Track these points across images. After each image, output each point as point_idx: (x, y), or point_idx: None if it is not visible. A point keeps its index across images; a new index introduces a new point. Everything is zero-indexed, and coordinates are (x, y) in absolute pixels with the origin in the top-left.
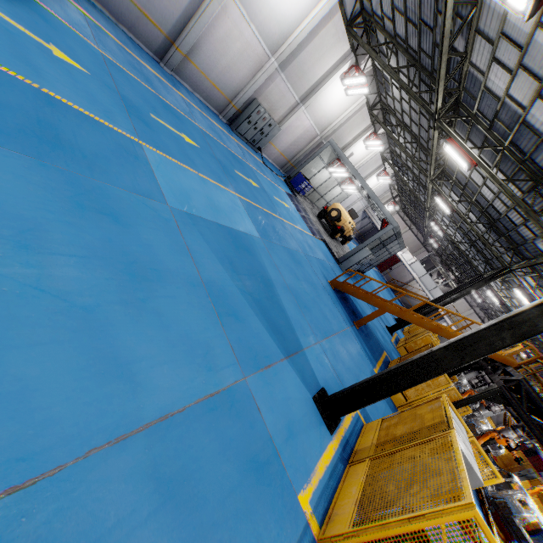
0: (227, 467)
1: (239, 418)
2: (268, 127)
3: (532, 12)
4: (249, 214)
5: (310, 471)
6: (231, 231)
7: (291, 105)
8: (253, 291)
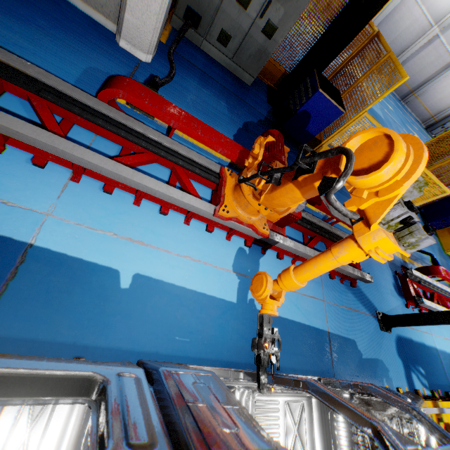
0: None
1: None
2: None
3: None
4: None
5: None
6: None
7: None
8: None
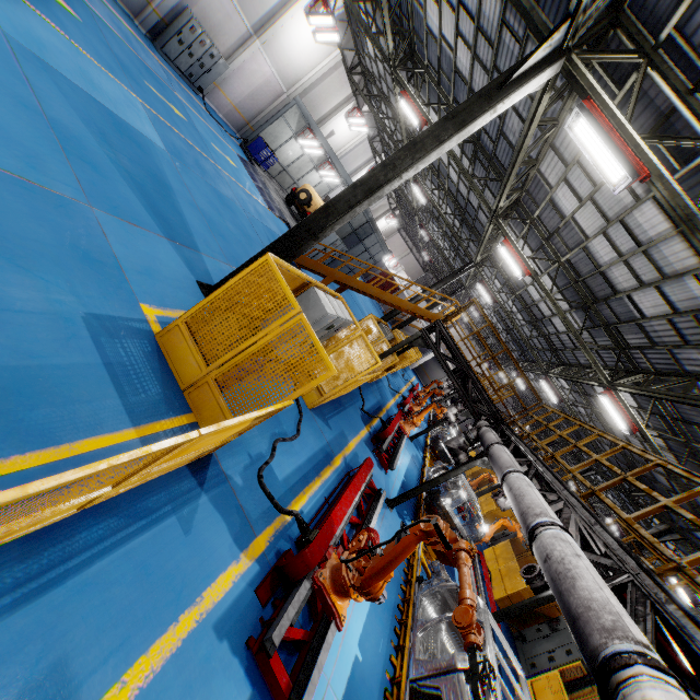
0: (39, 229)
1: (70, 219)
2: (210, 59)
3: None
4: (154, 125)
5: (167, 306)
6: (114, 115)
7: (241, 36)
8: (133, 173)
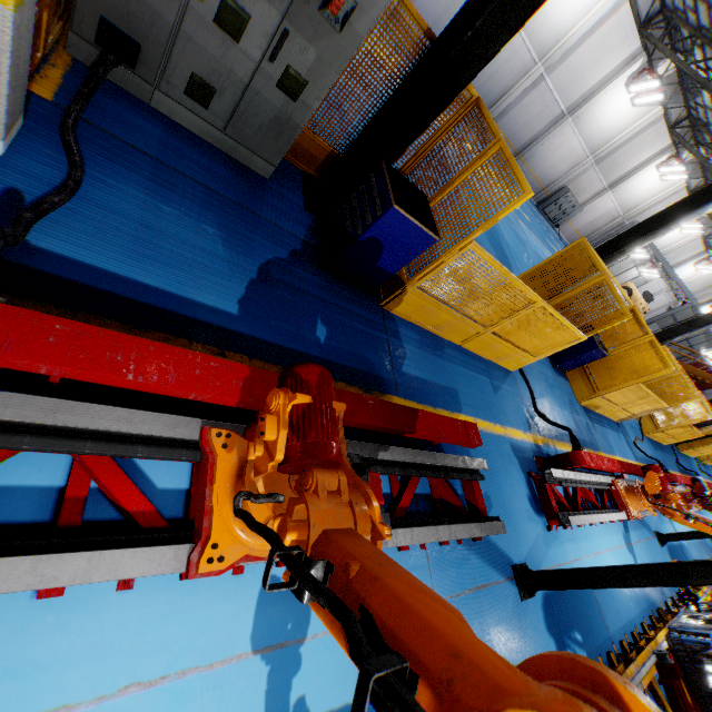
0: None
1: None
2: (571, 208)
3: None
4: None
5: None
6: None
7: (598, 190)
8: None
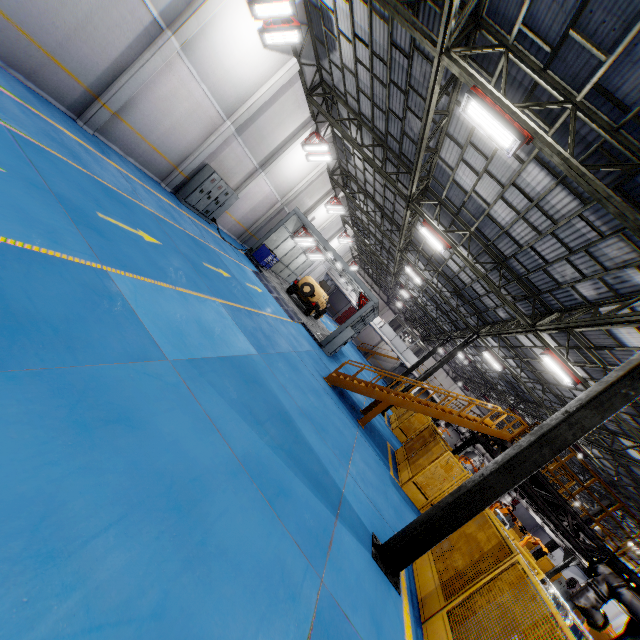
0: None
1: None
2: (224, 196)
3: (515, 151)
4: (237, 323)
5: None
6: (233, 361)
7: (249, 171)
8: (281, 440)
